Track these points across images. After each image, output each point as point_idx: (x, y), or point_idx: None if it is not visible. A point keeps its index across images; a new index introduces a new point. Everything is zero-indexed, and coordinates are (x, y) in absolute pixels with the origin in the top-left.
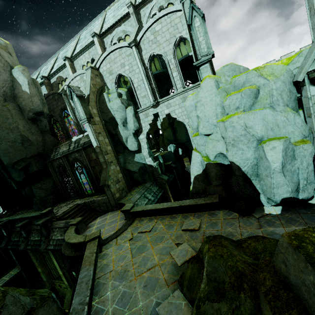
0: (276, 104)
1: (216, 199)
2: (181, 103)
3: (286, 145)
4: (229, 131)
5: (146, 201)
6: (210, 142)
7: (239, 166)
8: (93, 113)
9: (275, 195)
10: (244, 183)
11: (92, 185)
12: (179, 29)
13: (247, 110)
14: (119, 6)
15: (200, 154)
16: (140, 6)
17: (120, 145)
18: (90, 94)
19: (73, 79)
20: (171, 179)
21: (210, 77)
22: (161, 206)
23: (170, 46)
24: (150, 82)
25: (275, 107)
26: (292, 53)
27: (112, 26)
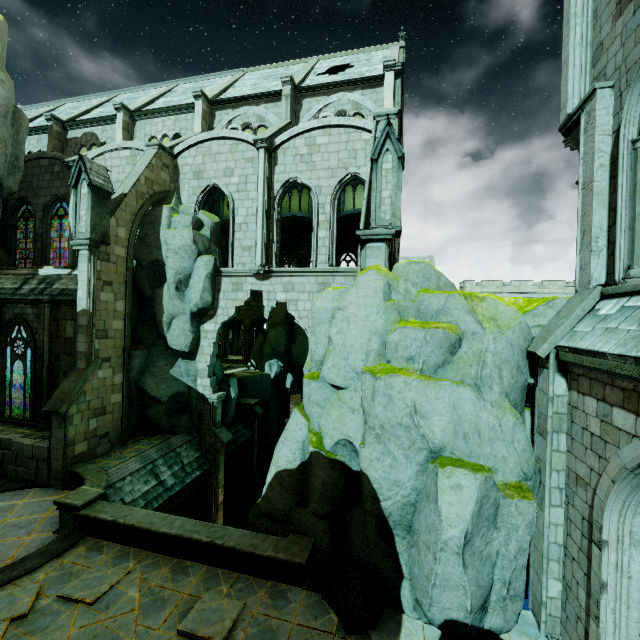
0: (487, 383)
1: (303, 553)
2: (315, 292)
3: (486, 490)
4: (379, 404)
5: (151, 484)
6: (336, 405)
7: (378, 492)
8: (114, 236)
9: (433, 603)
10: (377, 538)
11: (33, 397)
12: (359, 161)
13: (429, 373)
14: (271, 75)
15: (308, 423)
16: (307, 93)
17: (151, 326)
18: (128, 195)
19: (114, 151)
20: (240, 441)
21: (380, 271)
22: (166, 526)
23: (332, 181)
24: (269, 227)
25: (483, 390)
26: (529, 282)
27: (243, 98)
